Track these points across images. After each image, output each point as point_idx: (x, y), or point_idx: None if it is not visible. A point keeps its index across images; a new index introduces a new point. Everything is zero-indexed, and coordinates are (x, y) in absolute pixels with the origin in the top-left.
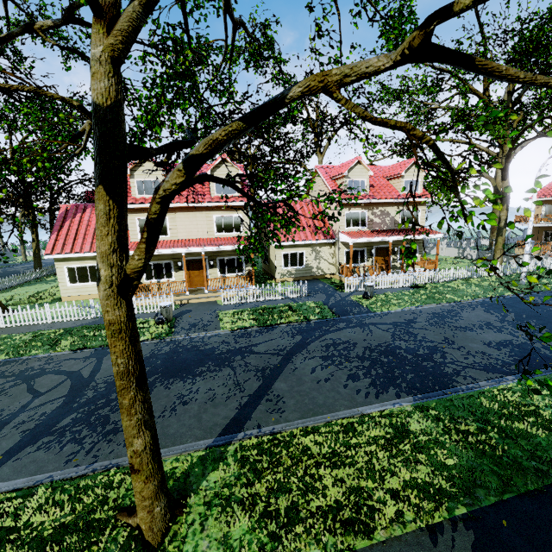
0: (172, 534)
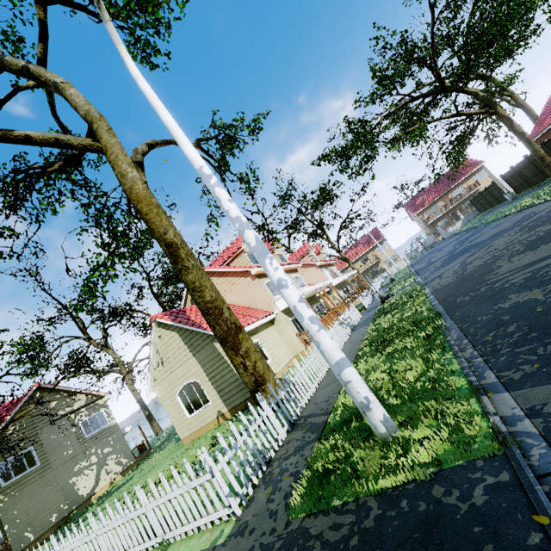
0: None
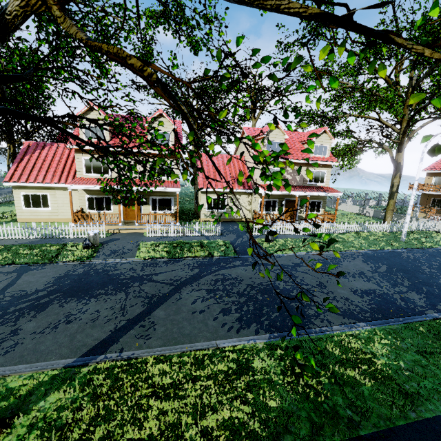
0: None
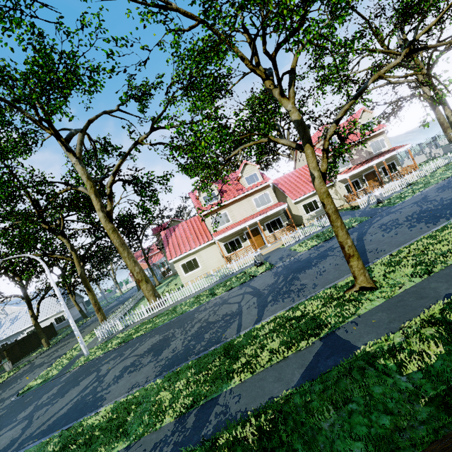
0: (378, 285)
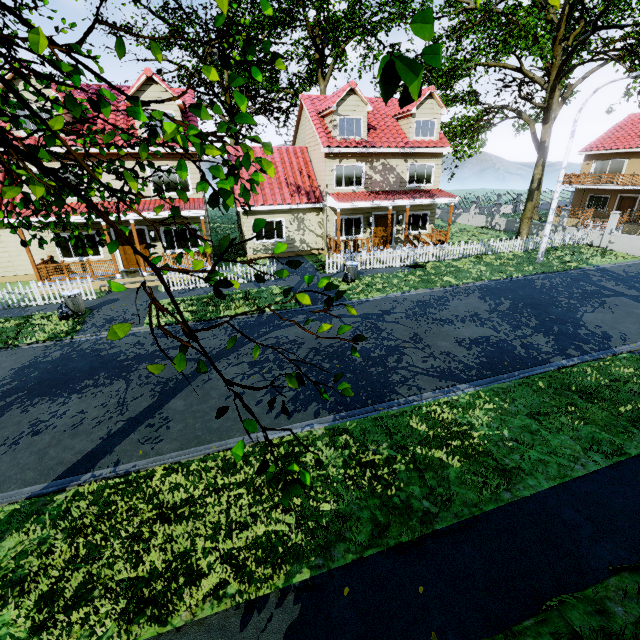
0: None
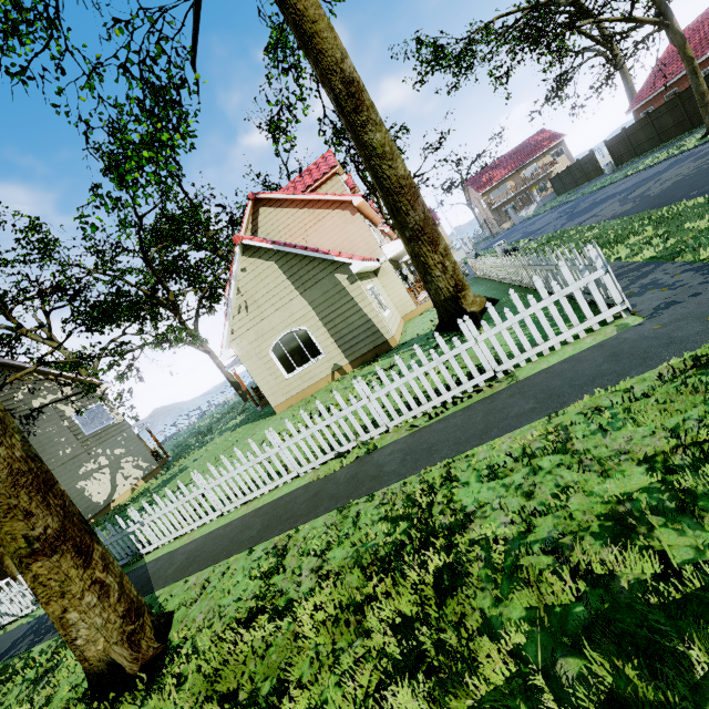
0: None
